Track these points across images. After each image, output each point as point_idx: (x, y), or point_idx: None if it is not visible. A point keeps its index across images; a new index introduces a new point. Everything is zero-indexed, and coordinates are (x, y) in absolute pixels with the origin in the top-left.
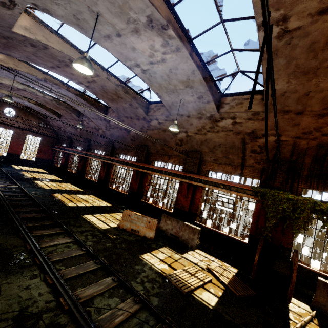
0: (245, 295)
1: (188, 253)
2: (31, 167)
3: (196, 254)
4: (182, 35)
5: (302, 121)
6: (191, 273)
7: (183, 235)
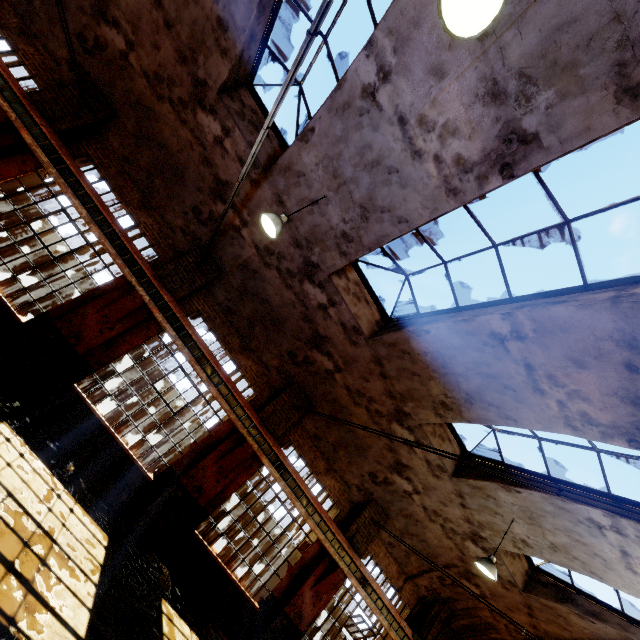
0: None
1: None
2: None
3: None
4: None
5: (519, 614)
6: None
7: None
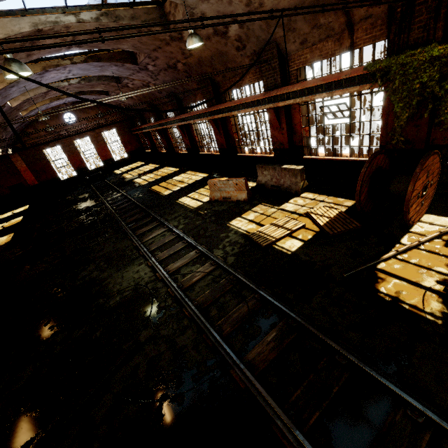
0: (343, 231)
1: (289, 203)
2: (129, 165)
3: (300, 200)
4: None
5: None
6: (279, 226)
7: (284, 182)
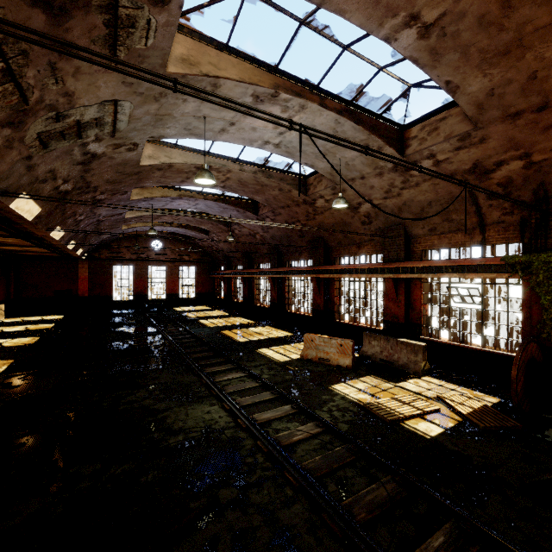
0: (499, 428)
1: (408, 382)
2: (192, 307)
3: (422, 382)
4: (301, 90)
5: None
6: (404, 402)
7: (399, 358)
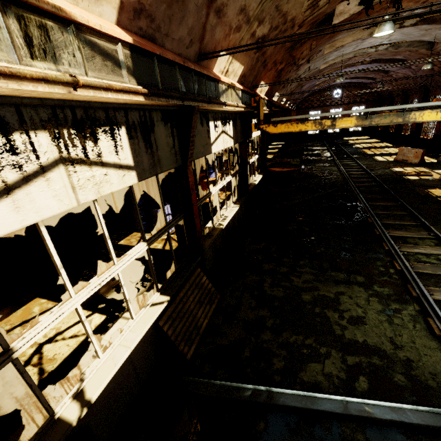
0: None
1: None
2: (357, 137)
3: None
4: None
5: None
6: (417, 172)
7: None
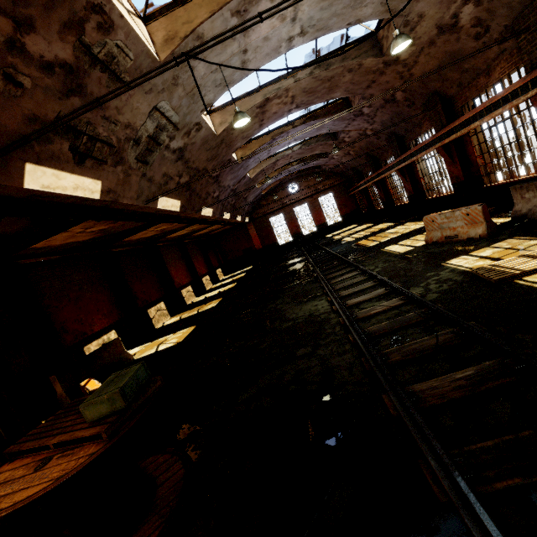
0: None
1: None
2: (342, 229)
3: None
4: None
5: None
6: None
7: None
